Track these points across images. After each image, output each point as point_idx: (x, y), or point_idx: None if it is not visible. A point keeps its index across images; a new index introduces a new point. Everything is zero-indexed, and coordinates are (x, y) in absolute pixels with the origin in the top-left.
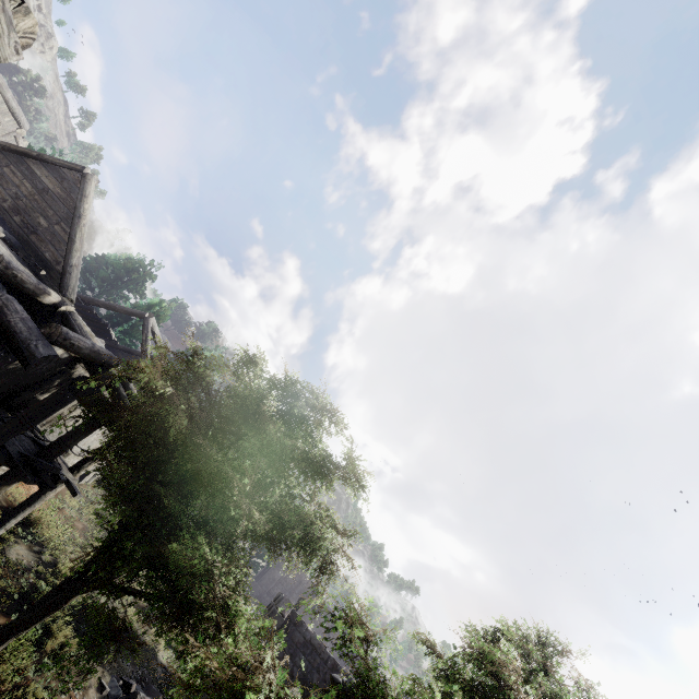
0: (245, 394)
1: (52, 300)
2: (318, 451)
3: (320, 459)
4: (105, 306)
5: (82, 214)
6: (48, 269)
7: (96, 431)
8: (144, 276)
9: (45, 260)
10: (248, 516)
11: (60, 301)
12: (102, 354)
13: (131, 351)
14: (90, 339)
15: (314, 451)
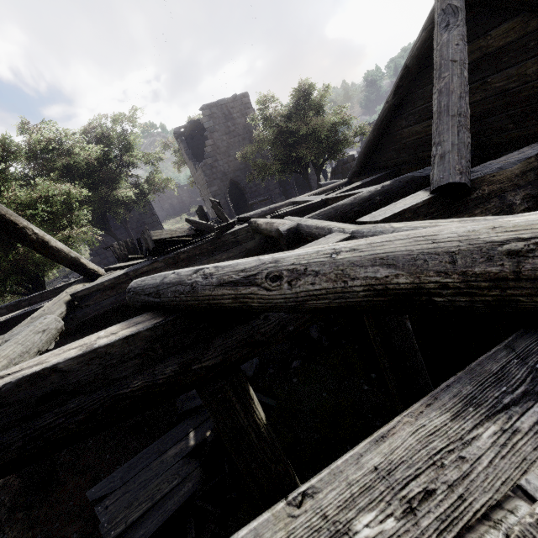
0: None
1: None
2: None
3: None
4: None
5: None
6: None
7: None
8: None
9: None
10: None
11: None
12: None
13: None
14: None
15: None
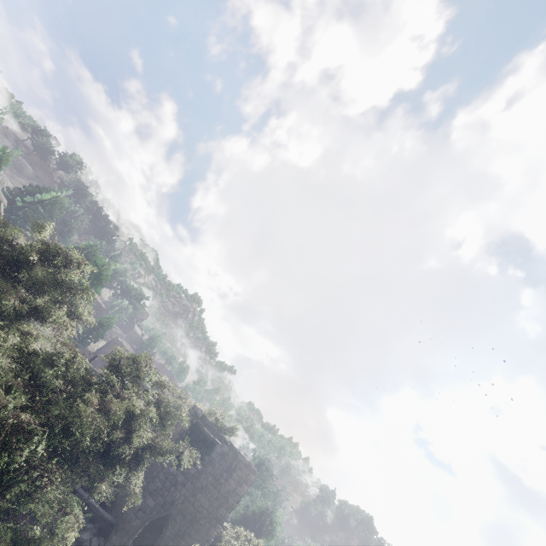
0: (22, 252)
1: None
2: (66, 281)
3: (64, 285)
4: None
5: None
6: None
7: None
8: None
9: None
10: (12, 305)
11: None
12: None
13: None
14: None
15: (63, 281)
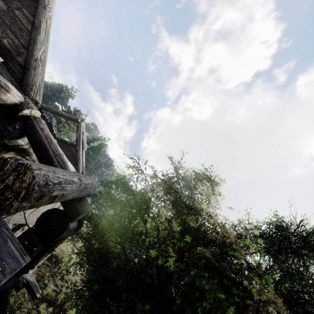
0: None
1: (11, 99)
2: None
3: None
4: (51, 111)
5: (46, 4)
6: (6, 58)
7: (47, 207)
8: (68, 95)
9: (2, 47)
10: None
11: (22, 102)
12: (86, 187)
13: (64, 141)
14: (60, 155)
15: None
